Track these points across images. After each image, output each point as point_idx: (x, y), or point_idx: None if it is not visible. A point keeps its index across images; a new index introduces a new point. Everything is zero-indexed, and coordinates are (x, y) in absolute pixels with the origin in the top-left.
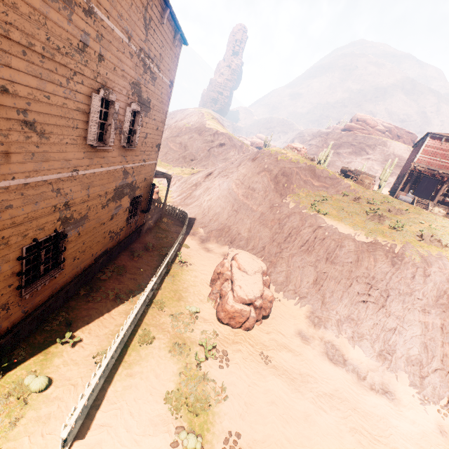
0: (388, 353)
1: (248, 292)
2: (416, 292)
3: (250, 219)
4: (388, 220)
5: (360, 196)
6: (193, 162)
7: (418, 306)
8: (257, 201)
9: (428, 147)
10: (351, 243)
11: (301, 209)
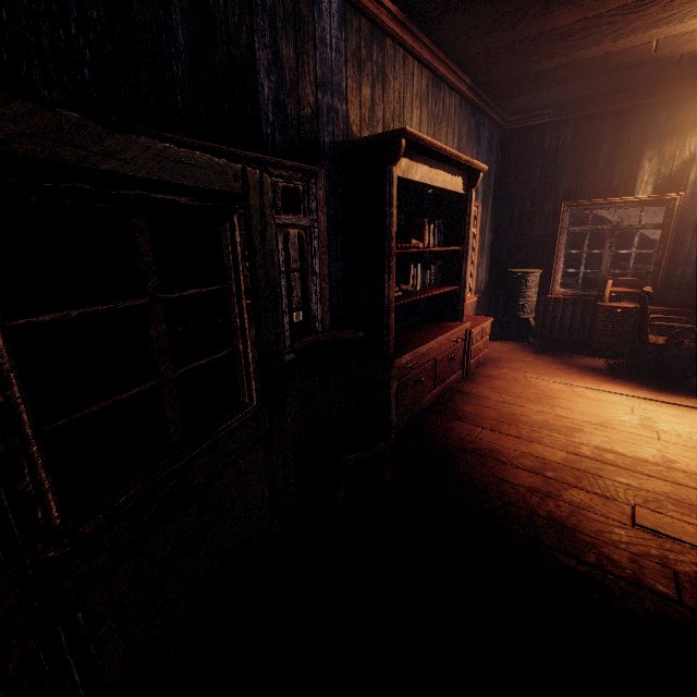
0: None
1: None
2: None
3: None
4: None
5: None
6: None
7: None
8: None
9: None
10: None
11: None
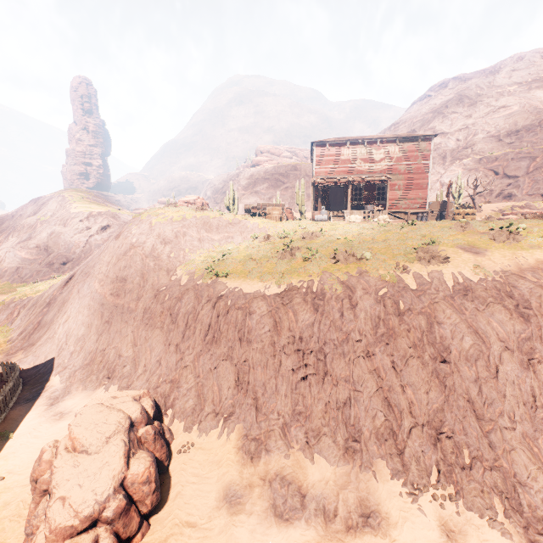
0: (355, 441)
1: (82, 502)
2: (352, 334)
3: (131, 326)
4: (299, 252)
5: (273, 232)
6: (67, 266)
7: (360, 351)
8: (134, 294)
9: (319, 157)
10: (261, 304)
11: (196, 281)
